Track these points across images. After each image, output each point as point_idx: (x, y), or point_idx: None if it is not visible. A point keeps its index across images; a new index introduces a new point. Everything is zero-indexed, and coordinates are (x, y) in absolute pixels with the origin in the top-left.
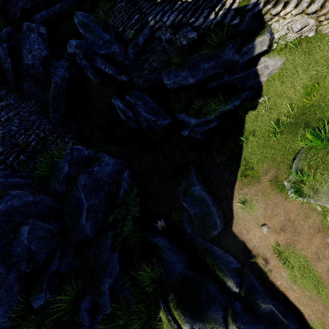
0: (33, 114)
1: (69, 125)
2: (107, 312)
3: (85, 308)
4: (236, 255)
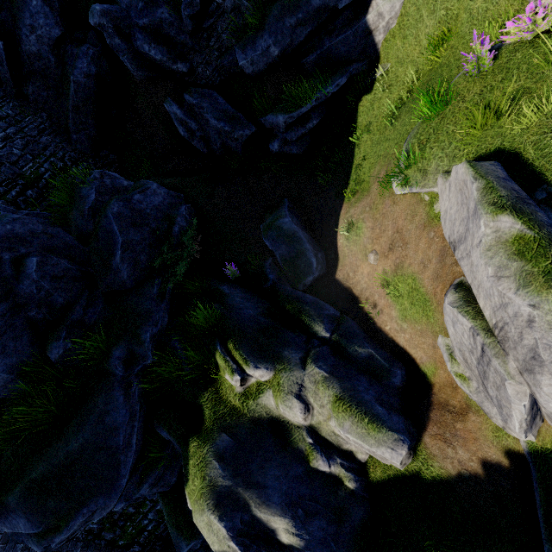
0: (44, 134)
1: (104, 155)
2: (148, 362)
3: (118, 356)
4: (336, 305)
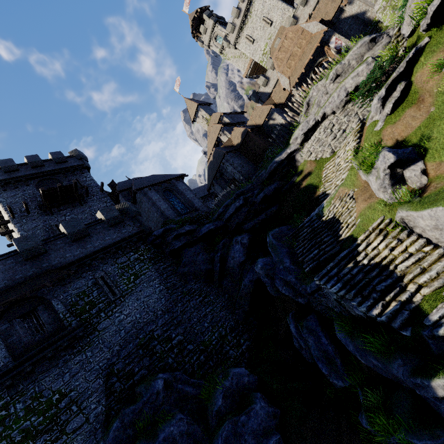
0: (223, 309)
1: (249, 321)
2: None
3: None
4: None
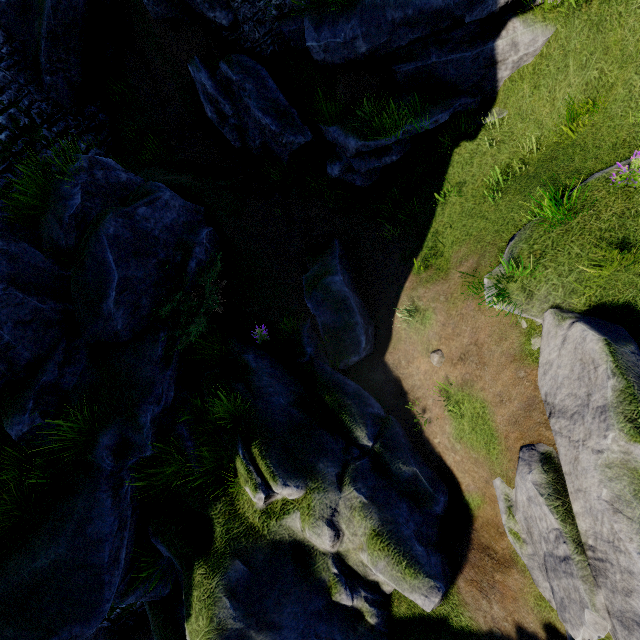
0: (0, 66)
1: (90, 112)
2: (146, 454)
3: (107, 445)
4: (381, 398)
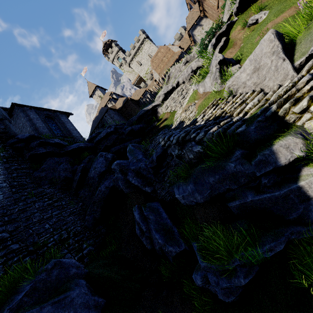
0: (72, 214)
1: (98, 229)
2: None
3: None
4: None
